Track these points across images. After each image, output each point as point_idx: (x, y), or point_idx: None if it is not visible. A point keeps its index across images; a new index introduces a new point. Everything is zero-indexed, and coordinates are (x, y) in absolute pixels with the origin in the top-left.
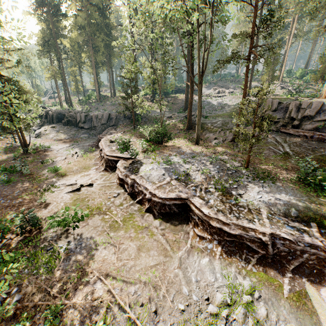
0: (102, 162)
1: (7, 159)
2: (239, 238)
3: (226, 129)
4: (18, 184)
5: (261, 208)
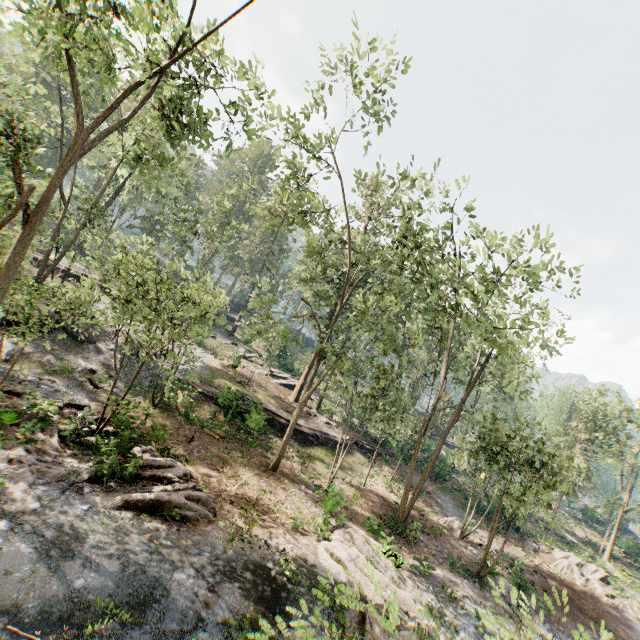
0: None
1: None
2: None
3: None
4: None
5: None
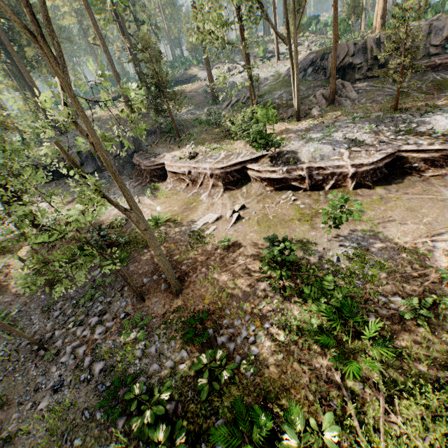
0: (212, 184)
1: (32, 254)
2: None
3: (303, 97)
4: (136, 257)
5: None
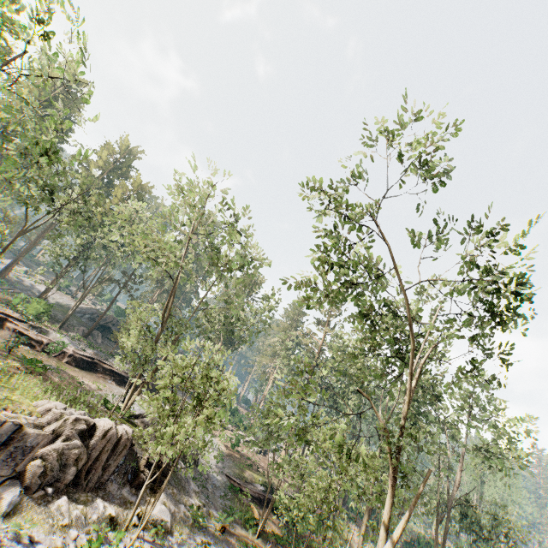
0: None
1: None
2: (123, 378)
3: (72, 325)
4: None
5: (127, 370)
